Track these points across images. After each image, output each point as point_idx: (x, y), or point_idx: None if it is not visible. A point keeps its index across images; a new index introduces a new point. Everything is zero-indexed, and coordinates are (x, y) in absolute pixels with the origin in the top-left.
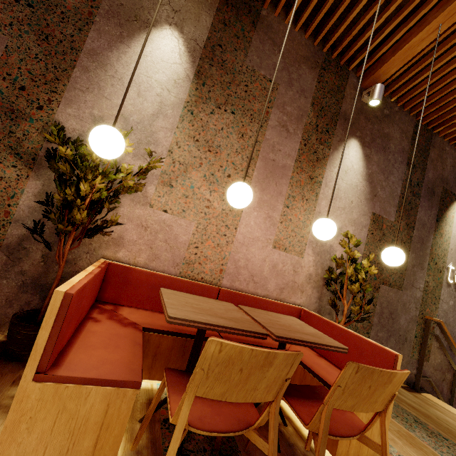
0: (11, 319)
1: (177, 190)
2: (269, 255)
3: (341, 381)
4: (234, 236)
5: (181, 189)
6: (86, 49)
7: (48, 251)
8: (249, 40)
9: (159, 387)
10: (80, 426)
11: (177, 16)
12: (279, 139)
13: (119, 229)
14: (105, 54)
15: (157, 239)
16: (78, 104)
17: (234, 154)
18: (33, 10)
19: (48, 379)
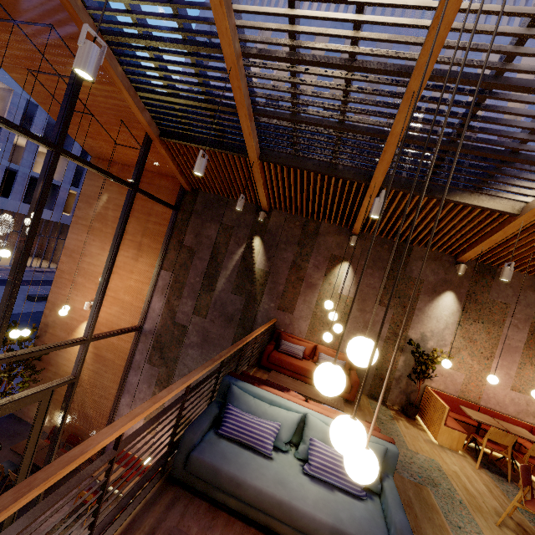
0: (407, 404)
1: (455, 360)
2: (508, 393)
3: (532, 448)
4: (486, 381)
5: (457, 359)
6: (417, 308)
7: (407, 381)
8: (490, 286)
9: (470, 436)
10: (453, 438)
11: (452, 285)
12: (512, 332)
13: (431, 375)
14: (423, 308)
15: (447, 380)
16: (415, 328)
17: (484, 342)
18: (400, 299)
19: (446, 426)
